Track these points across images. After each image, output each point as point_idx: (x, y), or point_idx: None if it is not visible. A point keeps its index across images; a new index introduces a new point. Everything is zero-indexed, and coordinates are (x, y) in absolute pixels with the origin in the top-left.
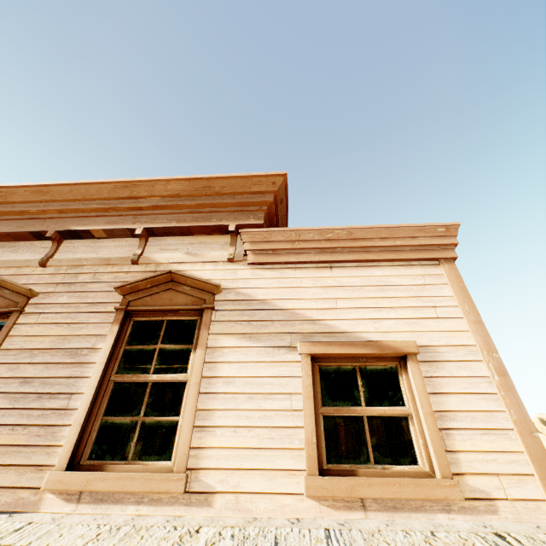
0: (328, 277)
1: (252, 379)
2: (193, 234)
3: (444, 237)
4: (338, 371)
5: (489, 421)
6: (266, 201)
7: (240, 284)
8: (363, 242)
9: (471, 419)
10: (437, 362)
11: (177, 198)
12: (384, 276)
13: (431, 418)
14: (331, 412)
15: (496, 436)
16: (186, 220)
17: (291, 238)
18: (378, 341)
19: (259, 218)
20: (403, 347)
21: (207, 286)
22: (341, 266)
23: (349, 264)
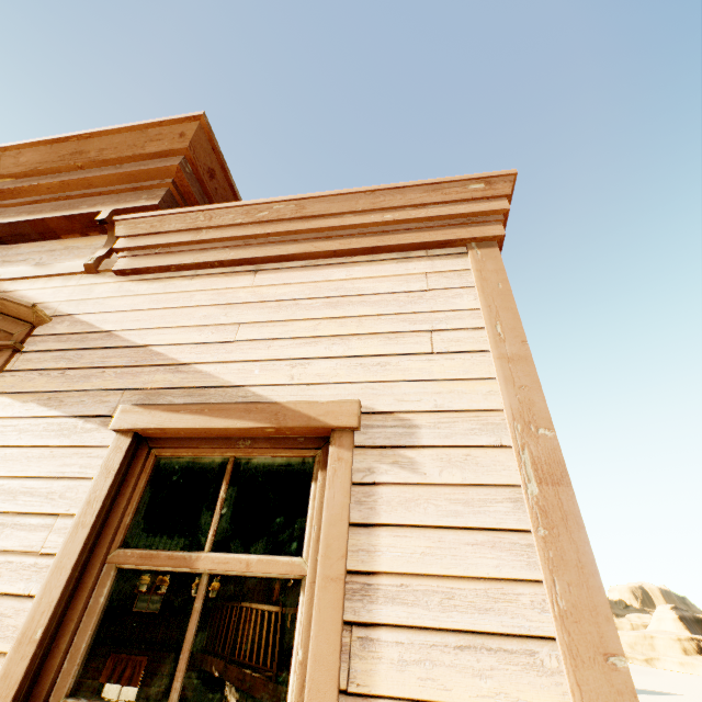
0: (242, 288)
1: (4, 481)
2: (59, 235)
3: (483, 200)
4: (208, 469)
5: (490, 608)
6: (168, 167)
7: (87, 307)
8: (322, 221)
9: (441, 600)
10: (399, 448)
11: (35, 177)
12: (348, 280)
13: (333, 592)
14: (130, 562)
15: (501, 657)
16: (43, 211)
17: (195, 224)
18: (278, 402)
19: (155, 198)
20: (328, 415)
21: (21, 310)
22: (276, 268)
23: (291, 264)
